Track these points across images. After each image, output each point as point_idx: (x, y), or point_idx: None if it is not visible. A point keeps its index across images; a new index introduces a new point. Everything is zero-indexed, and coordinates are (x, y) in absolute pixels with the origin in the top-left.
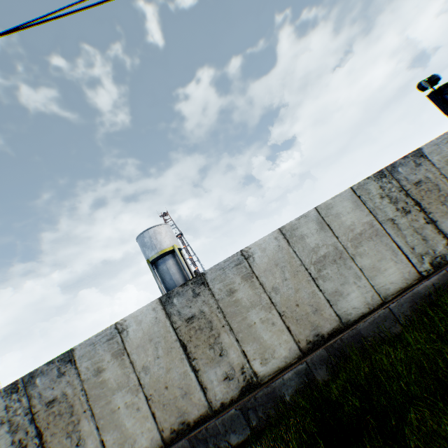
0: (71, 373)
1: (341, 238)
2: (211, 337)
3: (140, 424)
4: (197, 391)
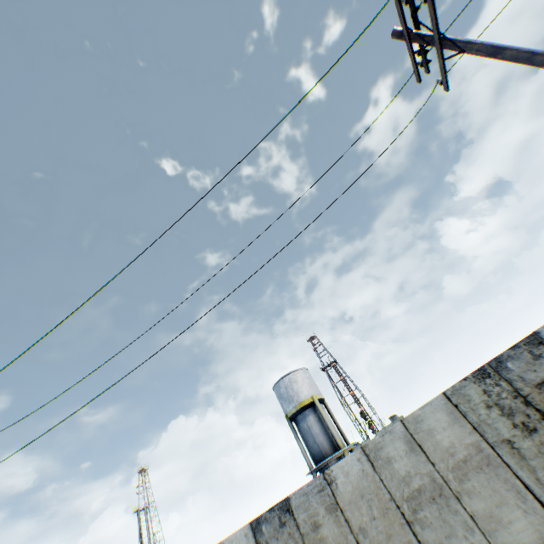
0: None
1: (438, 464)
2: None
3: None
4: None
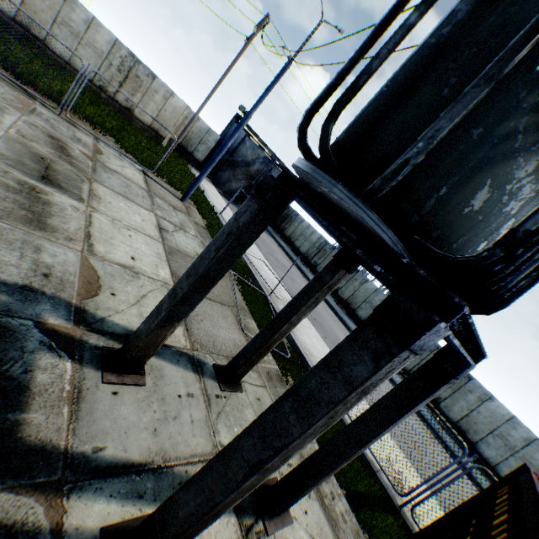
0: None
1: (87, 37)
2: None
3: None
4: None
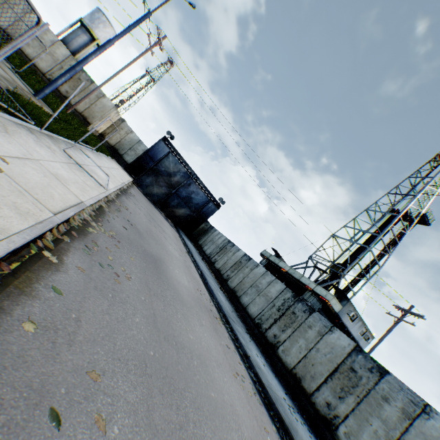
0: None
1: (51, 49)
2: None
3: None
4: None
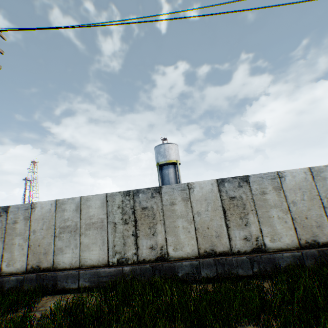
0: (157, 198)
1: None
2: (242, 213)
3: (188, 240)
4: (225, 238)
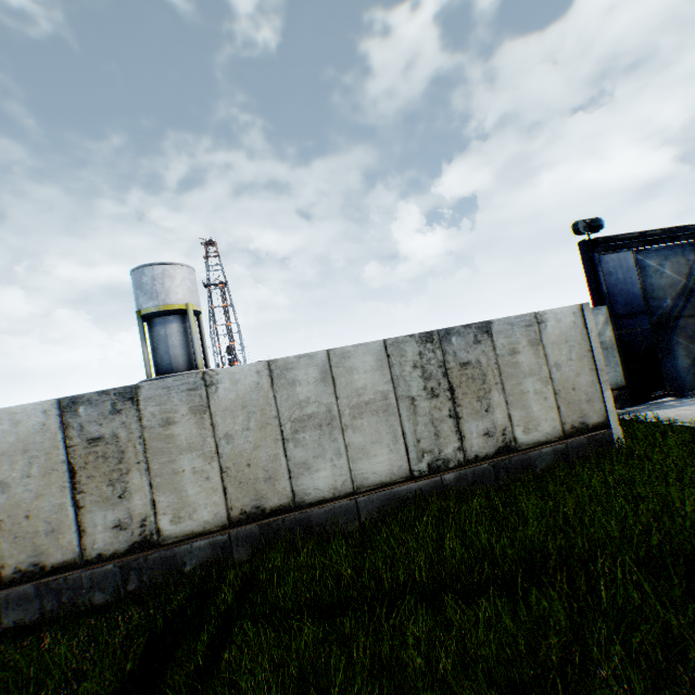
0: None
1: (342, 400)
2: (117, 472)
3: None
4: (72, 532)
